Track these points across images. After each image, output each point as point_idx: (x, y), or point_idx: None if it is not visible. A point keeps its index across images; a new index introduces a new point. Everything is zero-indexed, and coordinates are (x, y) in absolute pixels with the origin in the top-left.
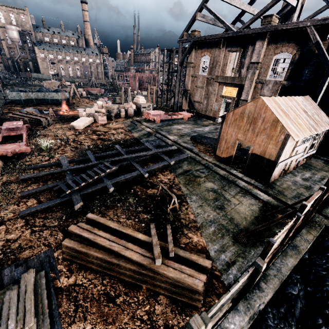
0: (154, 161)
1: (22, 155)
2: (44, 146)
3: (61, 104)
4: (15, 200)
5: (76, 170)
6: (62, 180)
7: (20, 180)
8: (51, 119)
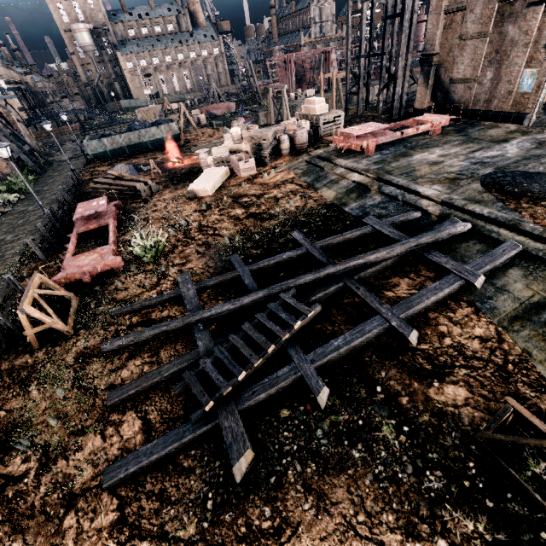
0: (407, 272)
1: (111, 274)
2: (145, 250)
3: (169, 146)
4: (98, 414)
5: (216, 317)
6: (190, 354)
7: (105, 353)
8: (155, 180)
